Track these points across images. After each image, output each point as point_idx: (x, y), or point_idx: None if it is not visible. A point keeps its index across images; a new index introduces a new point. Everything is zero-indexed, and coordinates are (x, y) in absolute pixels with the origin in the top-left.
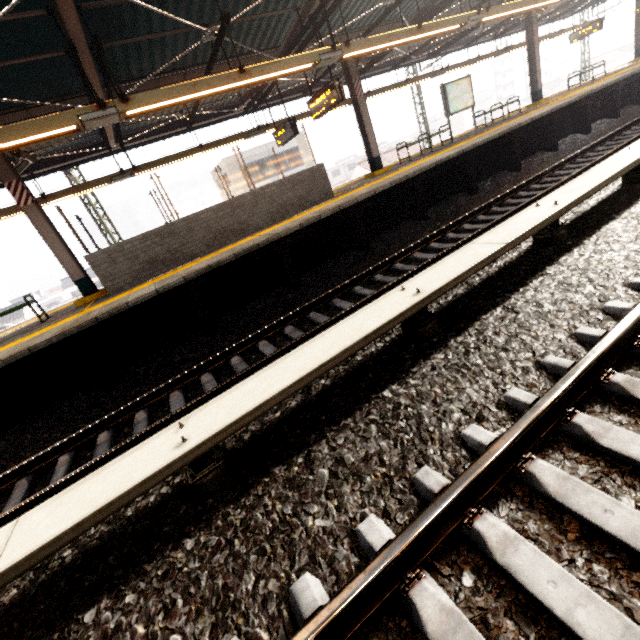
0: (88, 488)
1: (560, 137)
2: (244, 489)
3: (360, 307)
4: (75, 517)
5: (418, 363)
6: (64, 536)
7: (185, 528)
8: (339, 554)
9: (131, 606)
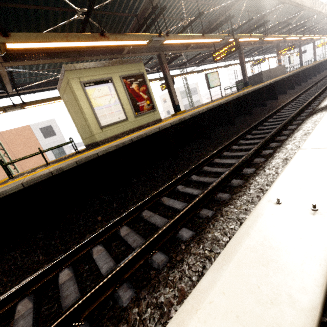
0: None
1: None
2: None
3: None
4: None
5: None
6: None
7: None
8: None
9: None
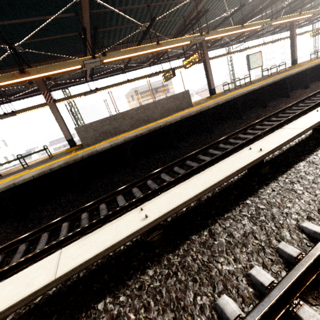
0: (97, 237)
1: (309, 82)
2: (175, 246)
3: (216, 159)
4: (94, 251)
5: (262, 187)
6: (90, 260)
7: (146, 264)
8: (241, 286)
9: (124, 303)
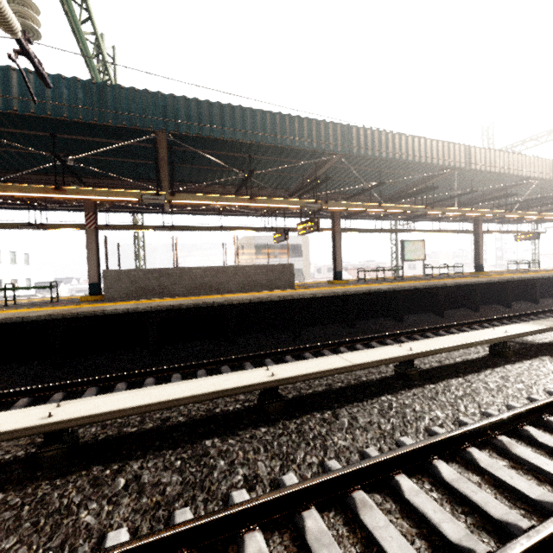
0: None
1: (485, 303)
2: (65, 473)
3: None
4: None
5: (247, 429)
6: None
7: (7, 485)
8: (82, 549)
9: None
